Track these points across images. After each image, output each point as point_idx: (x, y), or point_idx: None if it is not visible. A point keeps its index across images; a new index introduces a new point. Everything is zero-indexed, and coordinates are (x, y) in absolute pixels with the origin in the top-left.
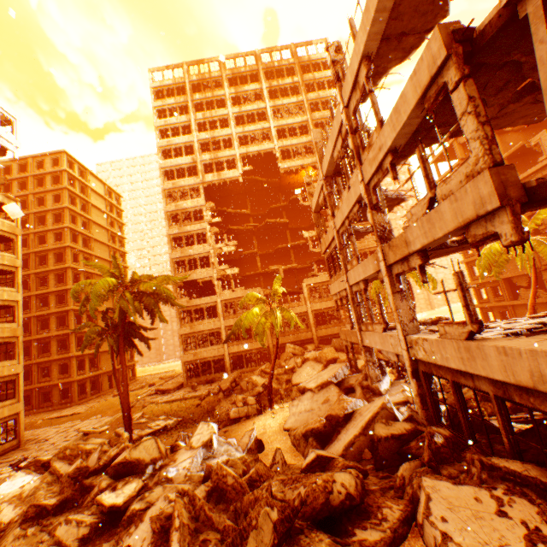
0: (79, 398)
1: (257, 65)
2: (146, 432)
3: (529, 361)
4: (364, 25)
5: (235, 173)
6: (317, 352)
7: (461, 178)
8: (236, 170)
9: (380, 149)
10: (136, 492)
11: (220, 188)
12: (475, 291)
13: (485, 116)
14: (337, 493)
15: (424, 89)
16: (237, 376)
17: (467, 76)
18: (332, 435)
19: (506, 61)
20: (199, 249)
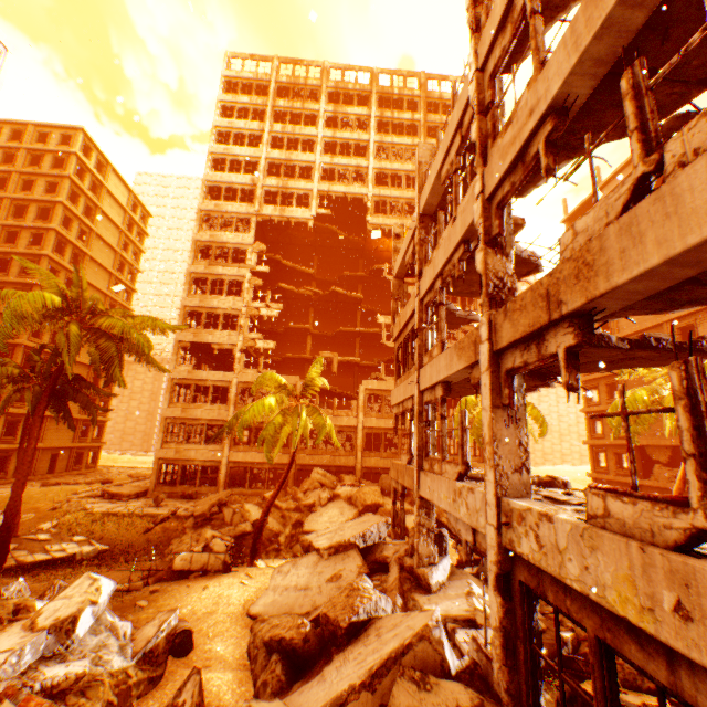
0: None
1: (371, 86)
2: (35, 558)
3: None
4: None
5: (306, 213)
6: (355, 489)
7: None
8: (308, 210)
9: (532, 113)
10: None
11: (280, 229)
12: (592, 454)
13: None
14: None
15: None
16: (225, 498)
17: None
18: (315, 660)
19: None
20: (227, 303)
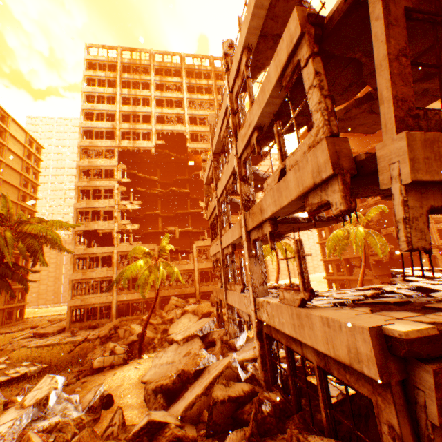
0: None
1: (181, 64)
2: None
3: (348, 335)
4: (247, 18)
5: (149, 144)
6: (196, 305)
7: (305, 149)
8: (150, 142)
9: (250, 126)
10: None
11: (134, 154)
12: (325, 266)
13: (327, 91)
14: None
15: (283, 67)
16: (118, 323)
17: (316, 54)
18: (180, 392)
19: (350, 57)
20: (105, 203)
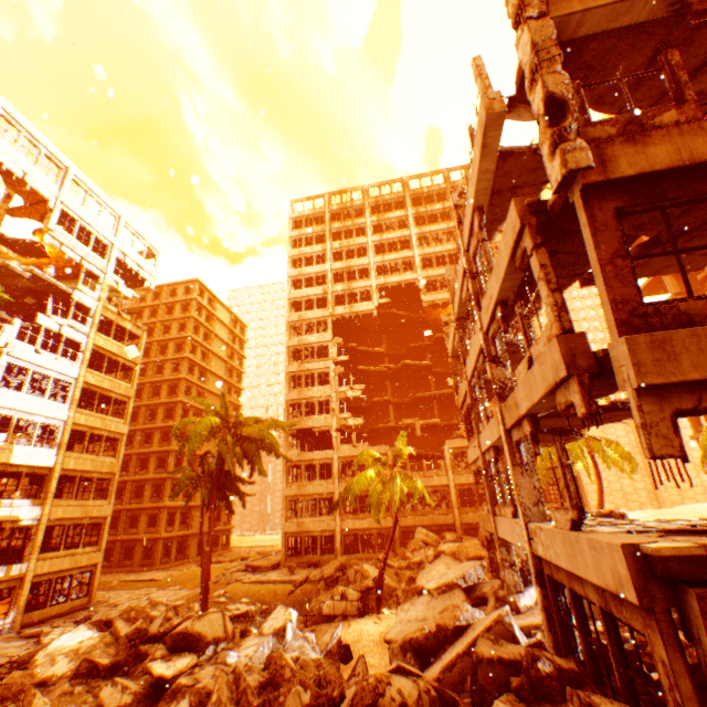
0: (161, 561)
1: (404, 192)
2: None
3: (608, 556)
4: (472, 182)
5: (369, 305)
6: (456, 544)
7: (544, 340)
8: (370, 302)
9: (490, 299)
10: (187, 668)
11: (351, 321)
12: None
13: (555, 283)
14: (389, 699)
15: (511, 250)
16: (345, 561)
17: (539, 244)
18: (435, 653)
19: None
20: (319, 392)
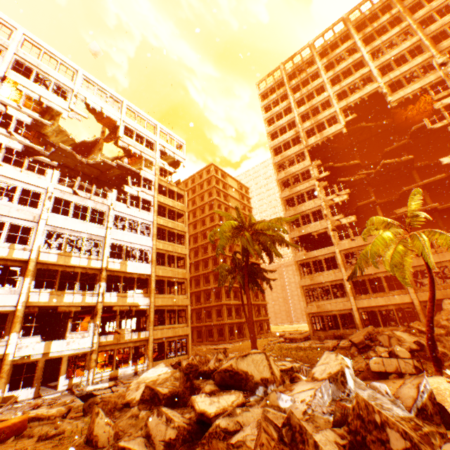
0: (229, 338)
1: (346, 26)
2: None
3: None
4: None
5: (336, 127)
6: None
7: None
8: (337, 124)
9: None
10: (231, 407)
11: (323, 148)
12: None
13: None
14: None
15: None
16: (371, 331)
17: None
18: None
19: None
20: (310, 205)
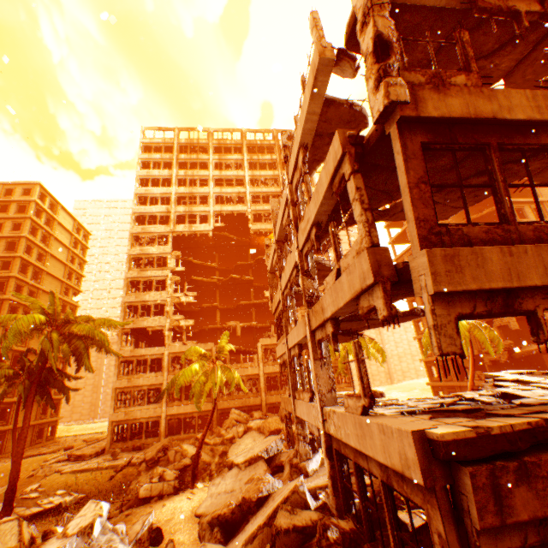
0: None
1: (242, 140)
2: (32, 511)
3: (398, 441)
4: (301, 122)
5: (206, 227)
6: (262, 421)
7: (354, 253)
8: (208, 225)
9: (308, 222)
10: None
11: (190, 239)
12: (427, 368)
13: (368, 204)
14: None
15: (331, 176)
16: (167, 443)
17: (357, 171)
18: (240, 525)
19: (394, 166)
20: (156, 296)
